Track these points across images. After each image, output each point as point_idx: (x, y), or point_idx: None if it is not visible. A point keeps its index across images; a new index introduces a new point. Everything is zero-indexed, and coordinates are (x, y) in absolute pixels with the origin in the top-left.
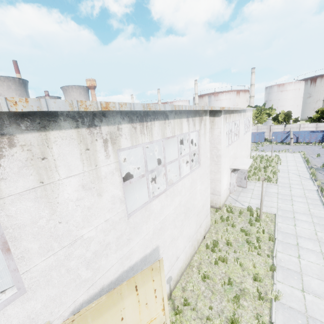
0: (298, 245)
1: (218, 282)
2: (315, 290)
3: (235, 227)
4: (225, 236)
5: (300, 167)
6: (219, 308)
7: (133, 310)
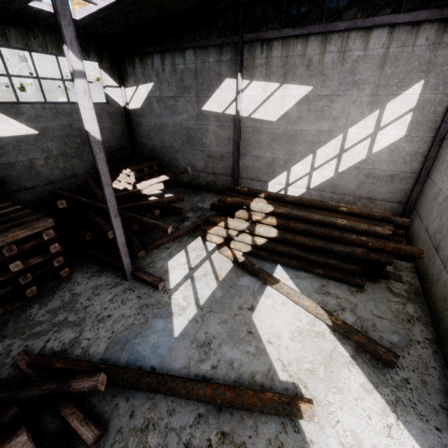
0: None
1: None
2: None
3: None
4: None
5: None
6: None
7: None
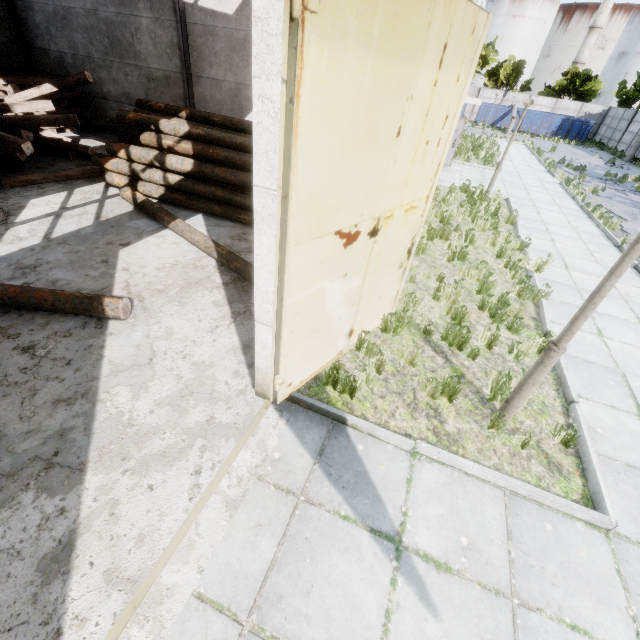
0: (548, 231)
1: (439, 257)
2: (582, 268)
3: (445, 206)
4: (436, 210)
5: (528, 158)
6: (452, 281)
7: (414, 129)
